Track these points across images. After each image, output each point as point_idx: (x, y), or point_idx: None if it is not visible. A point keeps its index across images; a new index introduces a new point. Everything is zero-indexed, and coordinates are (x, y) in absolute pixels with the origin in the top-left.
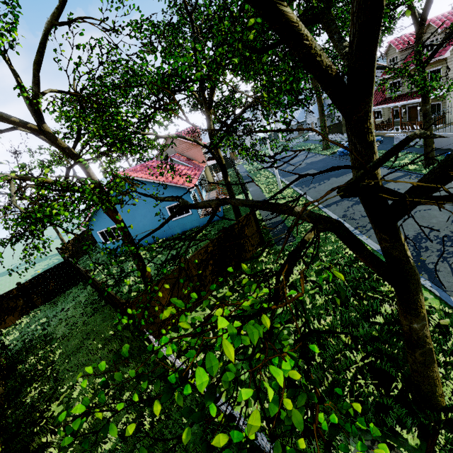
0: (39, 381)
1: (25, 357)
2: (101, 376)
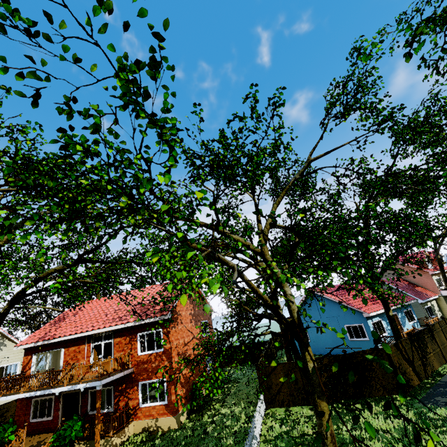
0: (222, 393)
1: (226, 382)
2: (237, 403)
